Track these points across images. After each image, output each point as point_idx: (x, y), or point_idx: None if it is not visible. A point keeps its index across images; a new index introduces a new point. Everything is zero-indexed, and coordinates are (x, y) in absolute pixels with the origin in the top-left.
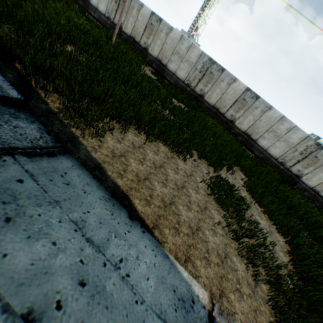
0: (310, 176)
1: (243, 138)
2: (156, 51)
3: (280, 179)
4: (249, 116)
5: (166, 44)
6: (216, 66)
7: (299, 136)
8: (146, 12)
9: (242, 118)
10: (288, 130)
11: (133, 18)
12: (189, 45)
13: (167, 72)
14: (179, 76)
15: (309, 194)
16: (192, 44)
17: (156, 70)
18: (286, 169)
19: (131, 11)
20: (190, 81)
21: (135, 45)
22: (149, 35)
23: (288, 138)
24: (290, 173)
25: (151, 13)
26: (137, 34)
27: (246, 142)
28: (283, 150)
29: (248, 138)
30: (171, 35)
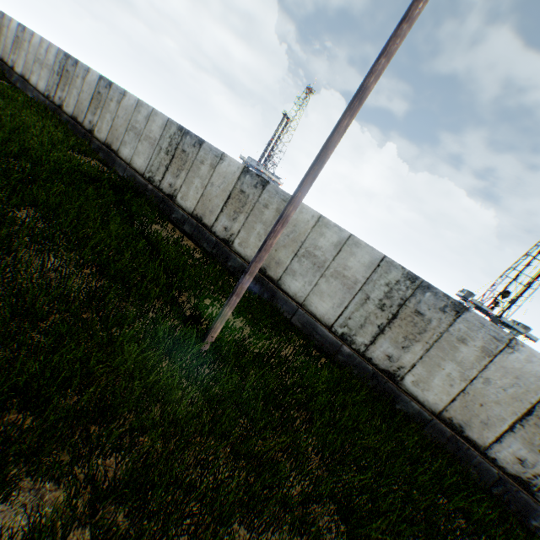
0: (186, 191)
1: (104, 152)
2: (22, 67)
3: (90, 173)
4: (107, 115)
5: (30, 54)
6: (72, 61)
7: (160, 124)
8: (15, 27)
9: (101, 122)
10: (148, 119)
11: (6, 38)
12: (49, 46)
13: (30, 89)
14: (41, 89)
15: (191, 227)
16: (51, 44)
17: (21, 90)
18: (157, 189)
19: (4, 30)
20: (51, 91)
21: (5, 67)
22: (17, 50)
23: (150, 132)
24: (162, 194)
25: (19, 26)
26: (7, 54)
27: (108, 158)
28: (148, 155)
29: (110, 151)
30: (34, 41)
